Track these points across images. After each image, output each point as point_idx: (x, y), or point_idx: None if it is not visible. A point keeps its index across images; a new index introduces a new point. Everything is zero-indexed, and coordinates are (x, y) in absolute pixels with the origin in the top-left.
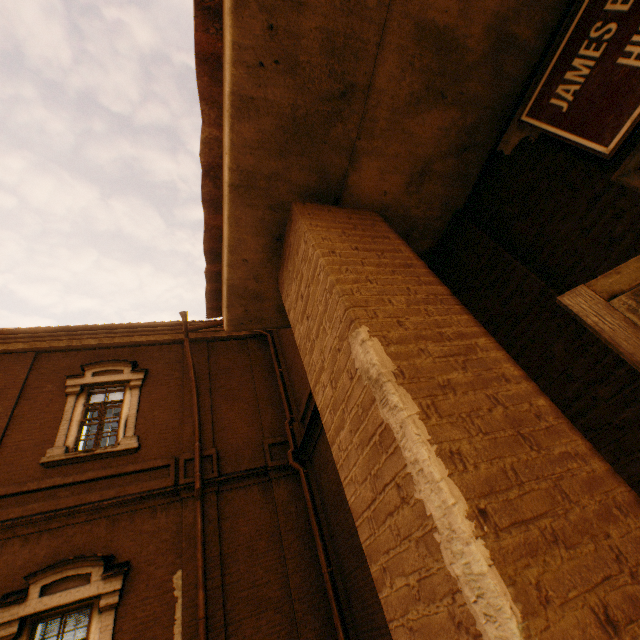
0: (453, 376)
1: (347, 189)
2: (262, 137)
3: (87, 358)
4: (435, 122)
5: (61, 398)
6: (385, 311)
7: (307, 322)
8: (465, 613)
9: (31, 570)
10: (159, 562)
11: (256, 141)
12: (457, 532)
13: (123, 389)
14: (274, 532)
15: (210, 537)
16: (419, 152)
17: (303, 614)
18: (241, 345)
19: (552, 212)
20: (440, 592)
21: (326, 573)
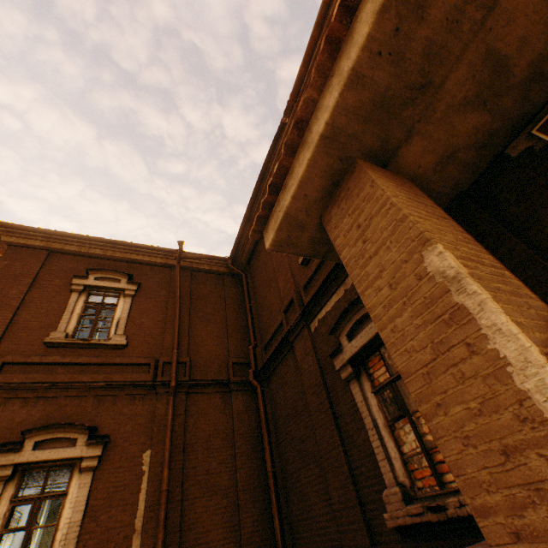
0: (500, 286)
1: (395, 157)
2: (357, 105)
3: (91, 264)
4: (472, 122)
5: (66, 293)
6: (445, 239)
7: (362, 245)
8: (532, 411)
9: (27, 427)
10: (133, 440)
11: (352, 107)
12: (533, 361)
13: (117, 296)
14: (228, 433)
15: (177, 428)
16: (453, 141)
17: (245, 502)
18: (218, 279)
19: (545, 202)
20: (506, 404)
21: (270, 472)
